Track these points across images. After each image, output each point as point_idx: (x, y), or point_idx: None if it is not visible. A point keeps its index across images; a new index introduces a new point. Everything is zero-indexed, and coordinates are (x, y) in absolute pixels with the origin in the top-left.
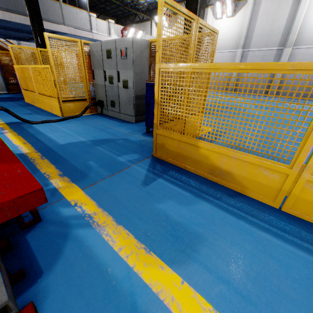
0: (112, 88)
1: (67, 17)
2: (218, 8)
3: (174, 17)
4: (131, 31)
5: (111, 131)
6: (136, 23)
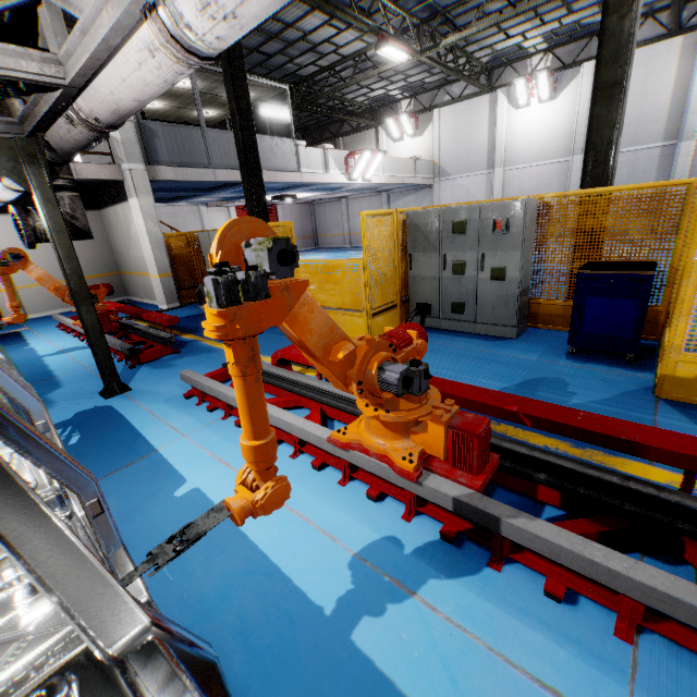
0: (461, 281)
1: (263, 156)
2: (521, 89)
3: (424, 115)
4: (365, 157)
5: (505, 360)
6: (345, 135)
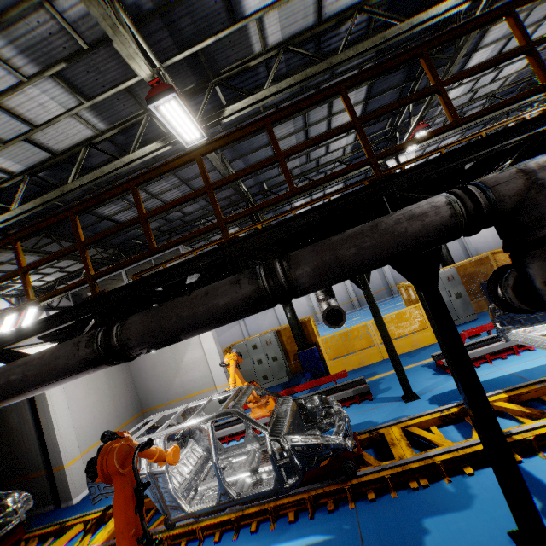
0: None
1: None
2: None
3: None
4: None
5: None
6: None
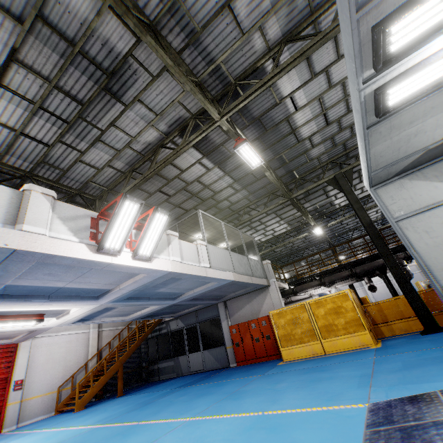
0: None
1: None
2: None
3: None
4: None
5: None
6: None
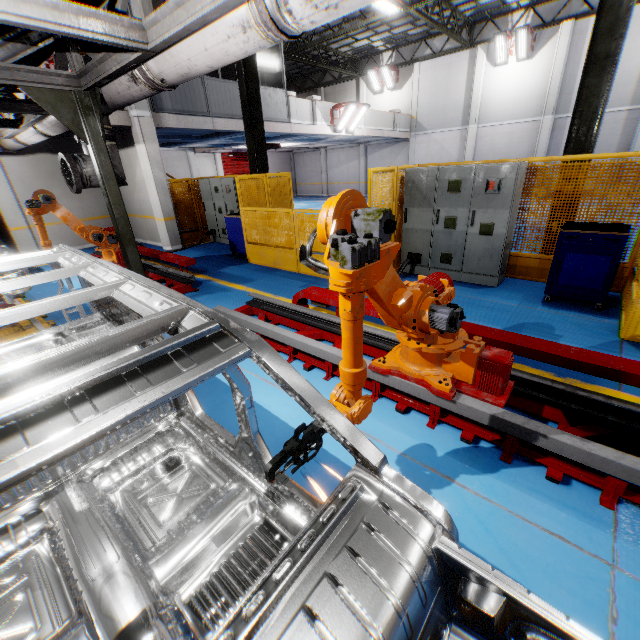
0: (451, 235)
1: None
2: (500, 46)
3: (405, 68)
4: (350, 110)
5: (490, 305)
6: (327, 86)
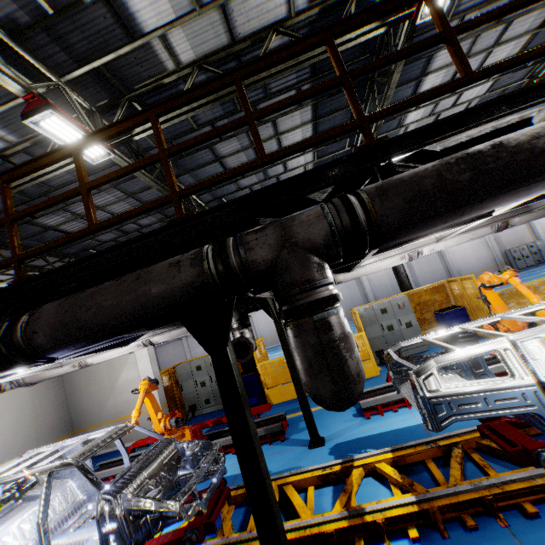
0: (393, 333)
1: None
2: None
3: None
4: None
5: None
6: None
